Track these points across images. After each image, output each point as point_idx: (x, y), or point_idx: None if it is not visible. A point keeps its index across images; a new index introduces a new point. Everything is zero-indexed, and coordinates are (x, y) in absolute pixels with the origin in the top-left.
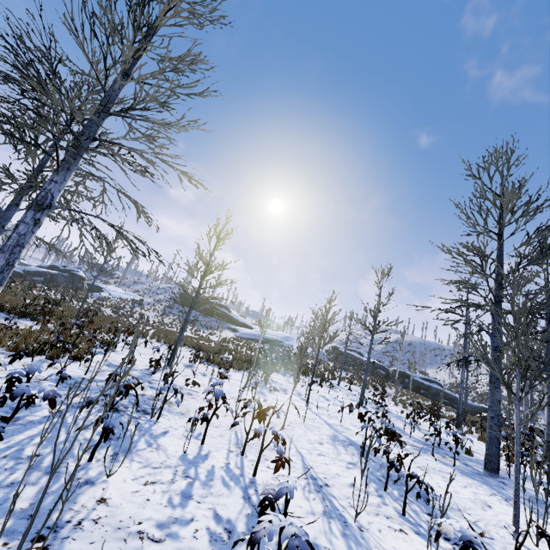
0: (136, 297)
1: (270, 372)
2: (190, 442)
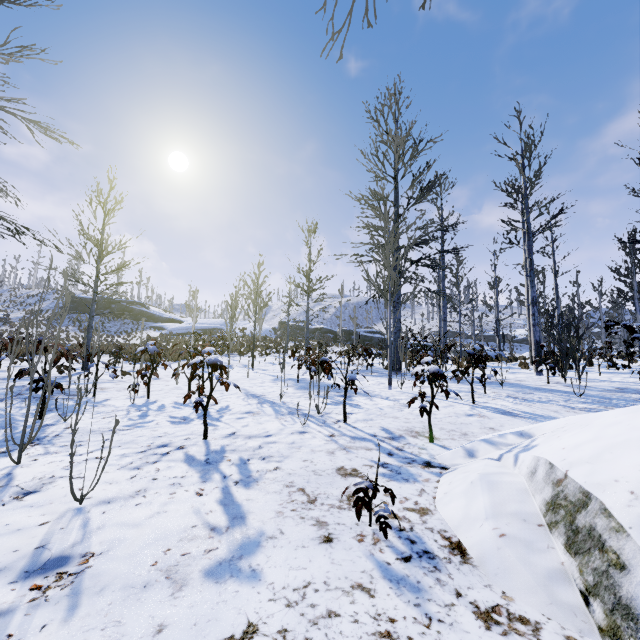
0: None
1: None
2: (136, 399)
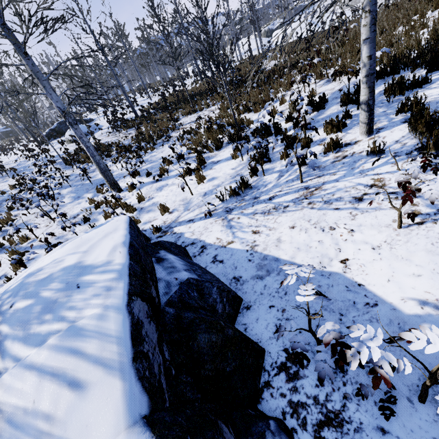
0: None
1: None
2: None
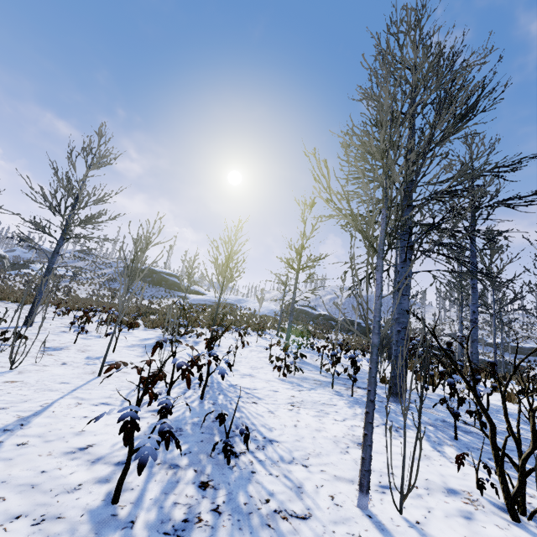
0: (71, 273)
1: (197, 329)
2: None
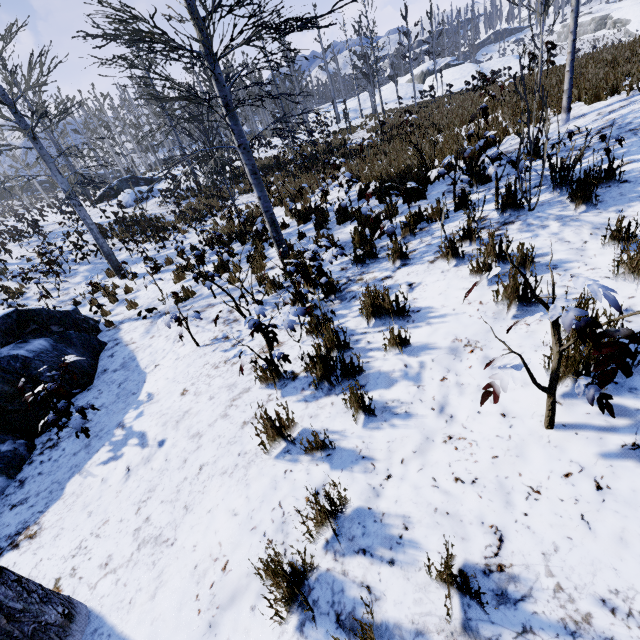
0: None
1: None
2: None
